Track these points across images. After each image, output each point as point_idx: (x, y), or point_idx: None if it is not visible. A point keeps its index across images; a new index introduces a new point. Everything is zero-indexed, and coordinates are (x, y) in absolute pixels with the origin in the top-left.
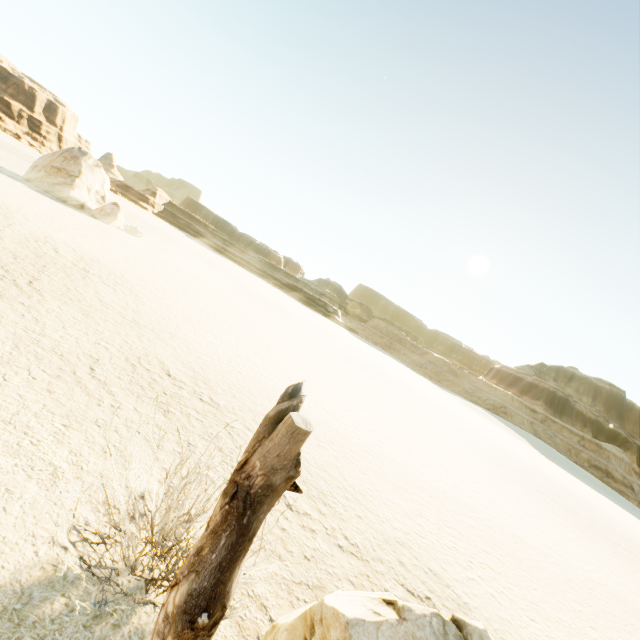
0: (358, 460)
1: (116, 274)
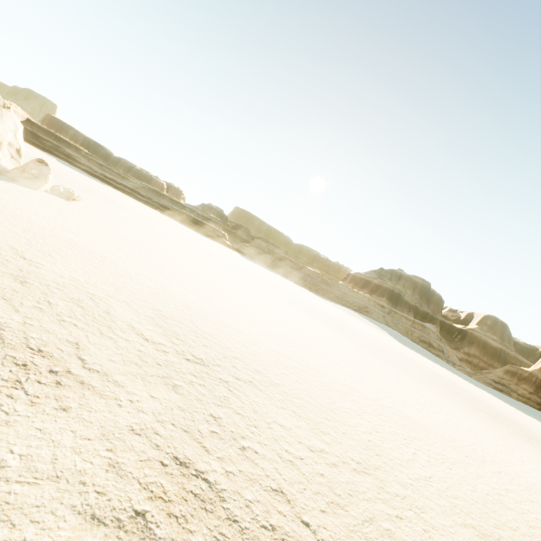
0: None
1: (195, 330)
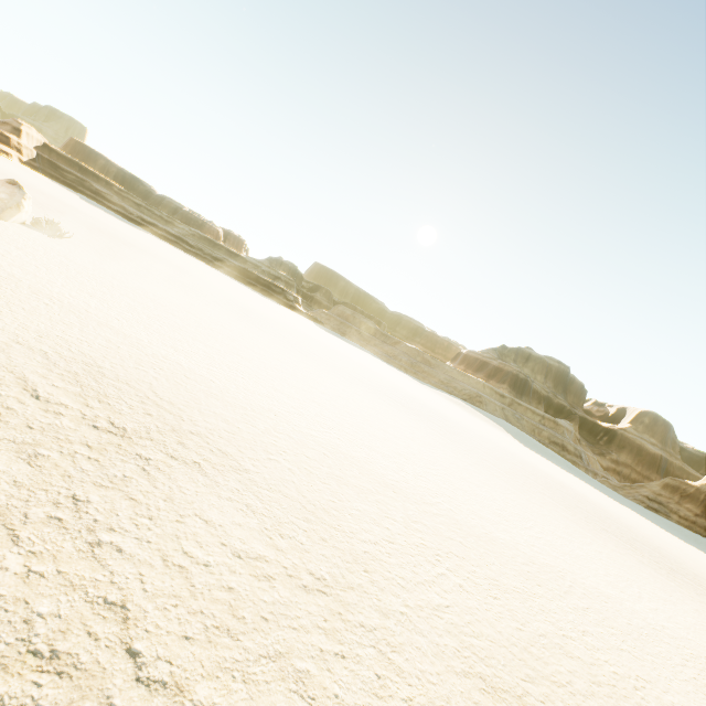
0: (672, 705)
1: (147, 395)
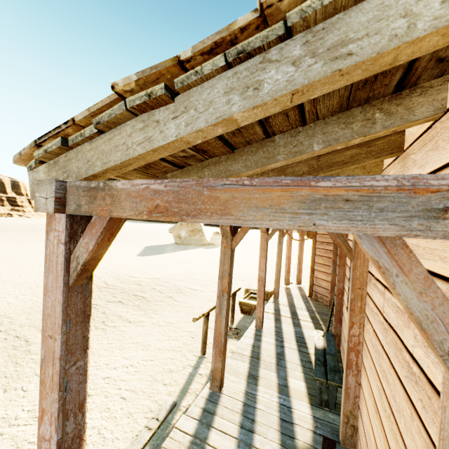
0: None
1: None
